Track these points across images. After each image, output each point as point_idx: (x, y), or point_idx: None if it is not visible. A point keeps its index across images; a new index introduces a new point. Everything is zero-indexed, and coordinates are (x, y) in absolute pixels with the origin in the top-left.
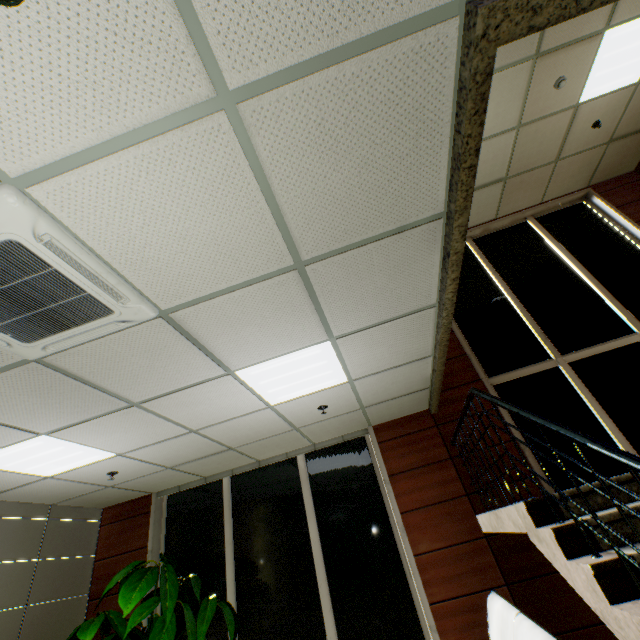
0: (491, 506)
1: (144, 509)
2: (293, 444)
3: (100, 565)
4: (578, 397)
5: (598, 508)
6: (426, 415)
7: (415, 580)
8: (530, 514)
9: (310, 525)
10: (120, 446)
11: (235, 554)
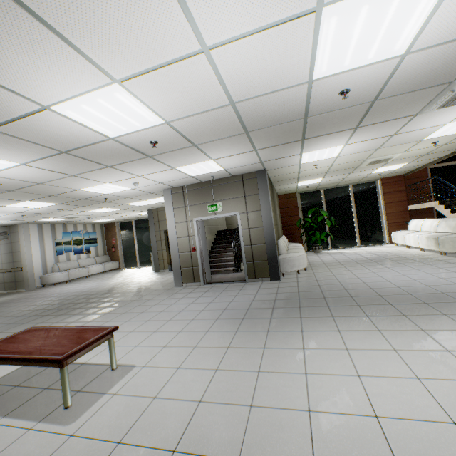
0: (413, 204)
1: (294, 196)
2: (353, 182)
3: (282, 210)
4: None
5: (453, 203)
6: (401, 176)
7: (384, 219)
8: (438, 203)
9: (352, 205)
10: (325, 180)
11: (326, 210)
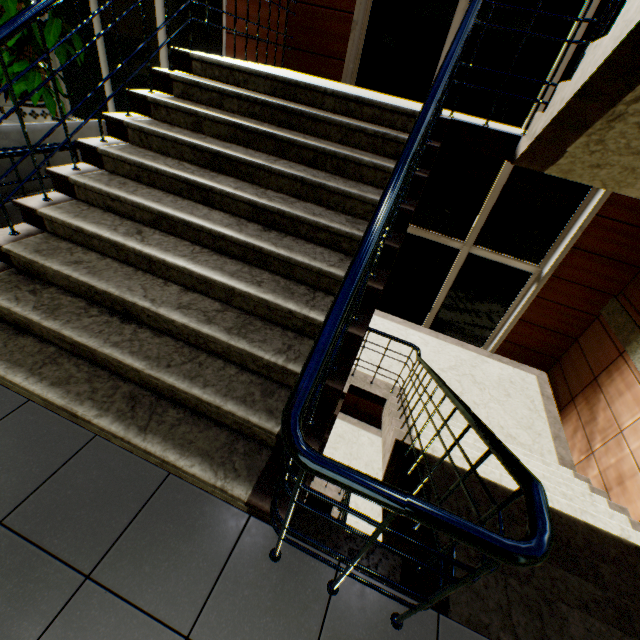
0: (296, 68)
1: None
2: None
3: None
4: (456, 1)
5: (214, 79)
6: None
7: None
8: (173, 59)
9: (157, 3)
10: None
11: None
